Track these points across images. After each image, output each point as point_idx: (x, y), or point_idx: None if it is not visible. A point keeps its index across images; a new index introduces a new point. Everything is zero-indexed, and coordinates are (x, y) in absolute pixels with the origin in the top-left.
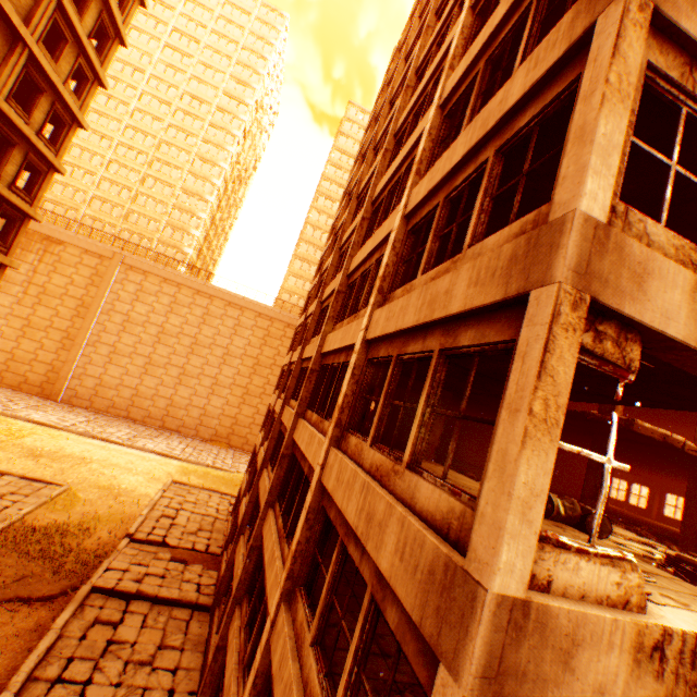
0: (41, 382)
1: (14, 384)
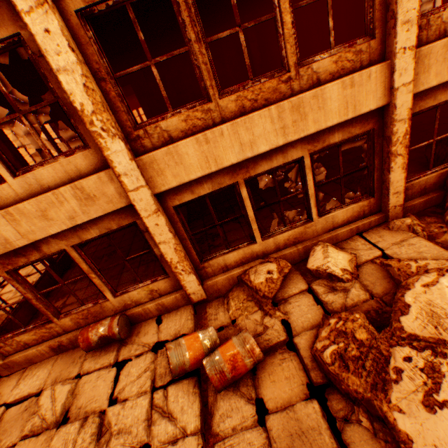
0: None
1: None
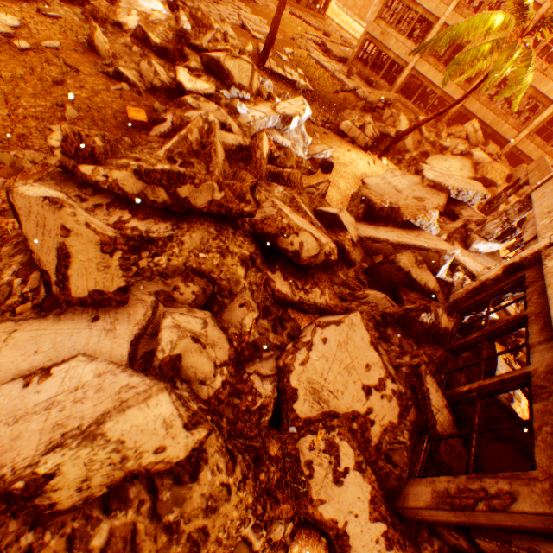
0: (360, 8)
1: (349, 7)
